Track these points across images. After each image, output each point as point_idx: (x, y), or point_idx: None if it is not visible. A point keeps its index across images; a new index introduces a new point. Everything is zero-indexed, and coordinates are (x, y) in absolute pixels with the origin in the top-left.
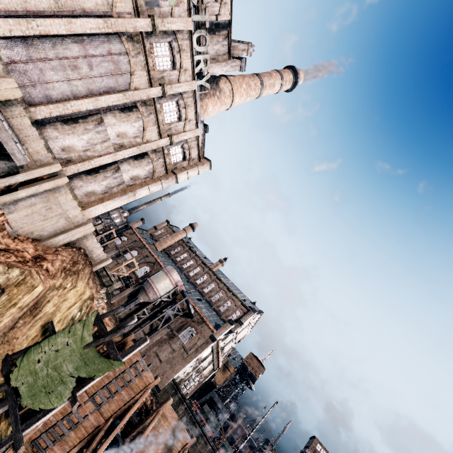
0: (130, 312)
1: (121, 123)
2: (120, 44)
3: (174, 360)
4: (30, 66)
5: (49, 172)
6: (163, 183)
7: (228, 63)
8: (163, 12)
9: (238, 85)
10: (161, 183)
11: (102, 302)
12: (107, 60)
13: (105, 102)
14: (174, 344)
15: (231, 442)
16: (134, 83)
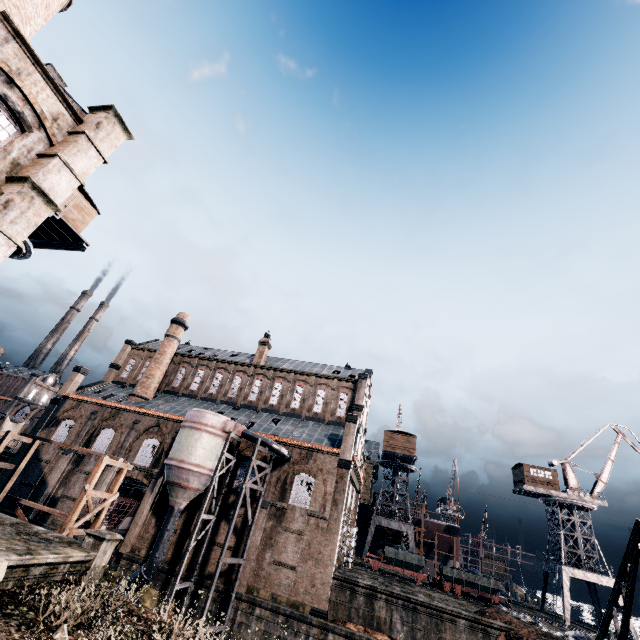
0: (178, 536)
1: None
2: None
3: (312, 547)
4: None
5: None
6: (5, 226)
7: None
8: None
9: None
10: None
11: None
12: None
13: None
14: (293, 523)
15: (430, 549)
16: None
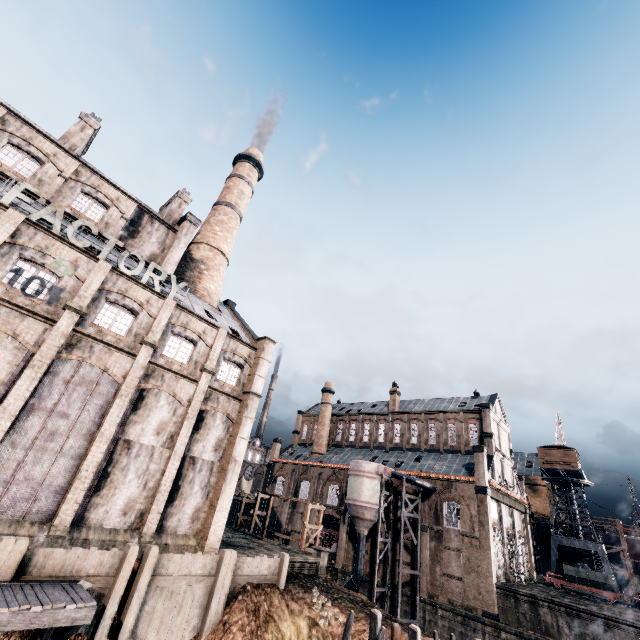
0: (369, 555)
1: (147, 420)
2: (67, 363)
3: (471, 562)
4: (13, 488)
5: (131, 566)
6: (249, 415)
7: (179, 237)
8: (72, 288)
9: (212, 235)
10: (246, 418)
11: (328, 611)
12: (72, 391)
13: (111, 426)
14: (450, 542)
15: None
16: (117, 375)
